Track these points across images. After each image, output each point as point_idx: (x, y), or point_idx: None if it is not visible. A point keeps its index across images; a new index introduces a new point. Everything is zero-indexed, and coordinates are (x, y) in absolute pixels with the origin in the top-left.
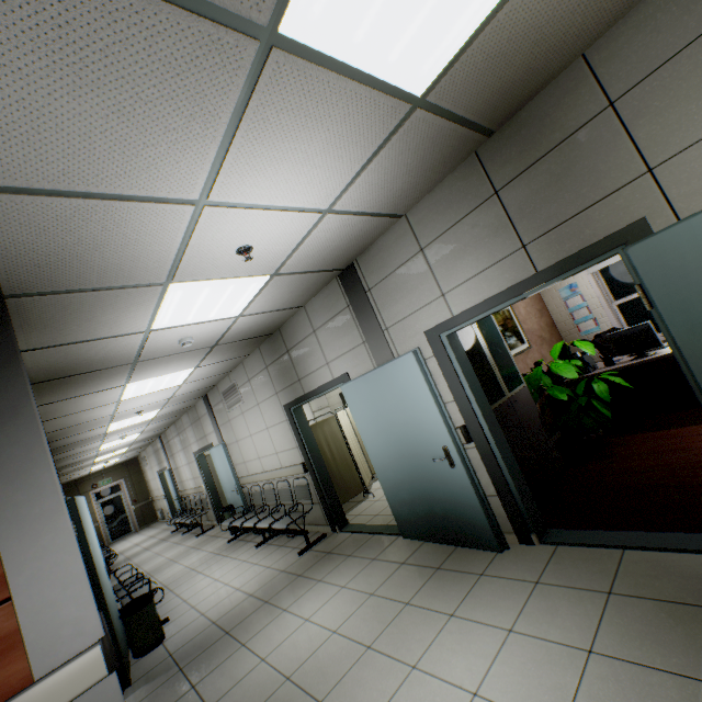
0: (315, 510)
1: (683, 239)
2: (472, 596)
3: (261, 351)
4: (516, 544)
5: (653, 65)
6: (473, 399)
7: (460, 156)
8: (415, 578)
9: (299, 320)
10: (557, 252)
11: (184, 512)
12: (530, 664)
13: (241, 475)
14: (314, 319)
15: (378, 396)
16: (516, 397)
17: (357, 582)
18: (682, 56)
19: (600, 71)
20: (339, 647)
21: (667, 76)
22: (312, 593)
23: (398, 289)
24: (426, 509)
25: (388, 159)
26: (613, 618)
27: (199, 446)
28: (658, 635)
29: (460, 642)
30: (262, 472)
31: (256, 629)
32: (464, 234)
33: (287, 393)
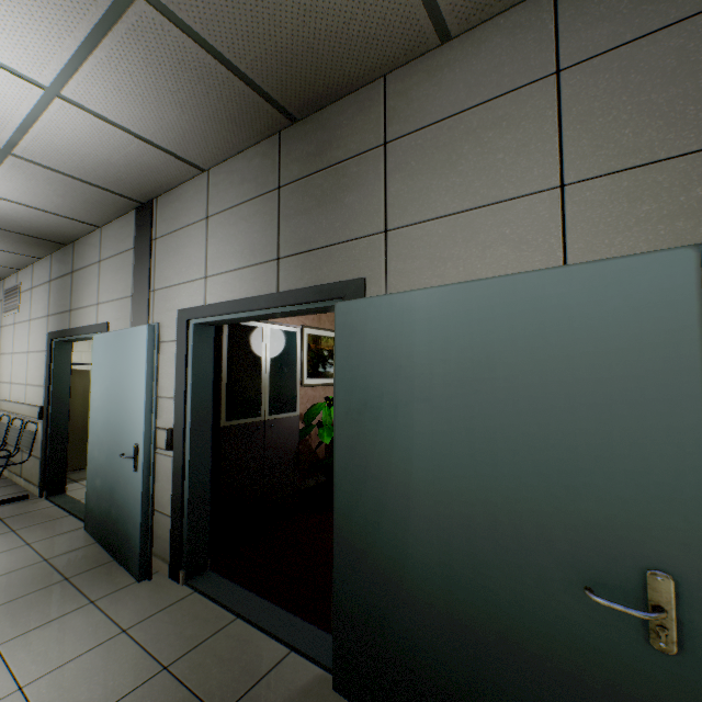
0: (35, 465)
1: (372, 315)
2: (48, 626)
3: (52, 260)
4: (166, 576)
5: (425, 120)
6: (190, 404)
7: (258, 126)
8: (30, 583)
9: (93, 242)
10: (299, 280)
11: None
12: None
13: None
14: (104, 247)
15: (114, 361)
16: (276, 422)
17: None
18: (446, 125)
19: (390, 103)
20: None
21: (430, 139)
22: None
23: (177, 251)
24: (107, 506)
25: (130, 61)
26: None
27: None
28: None
29: None
30: (7, 400)
31: None
32: (243, 219)
33: (57, 320)
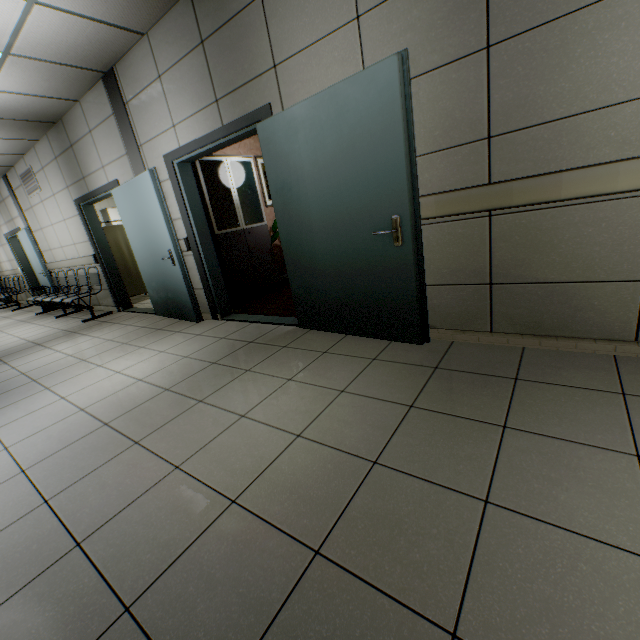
0: (107, 295)
1: (276, 128)
2: (162, 340)
3: (49, 140)
4: (211, 320)
5: None
6: (192, 219)
7: None
8: (142, 333)
9: (78, 116)
10: (233, 114)
11: (3, 291)
12: (156, 362)
13: (50, 261)
14: (89, 119)
15: (134, 204)
16: (252, 230)
17: (107, 335)
18: None
19: None
20: (67, 361)
21: None
22: (73, 340)
23: (147, 109)
24: (165, 295)
25: None
26: (211, 346)
27: (8, 229)
28: (220, 351)
29: (134, 356)
30: (65, 260)
31: (20, 356)
32: (185, 73)
33: (76, 189)
